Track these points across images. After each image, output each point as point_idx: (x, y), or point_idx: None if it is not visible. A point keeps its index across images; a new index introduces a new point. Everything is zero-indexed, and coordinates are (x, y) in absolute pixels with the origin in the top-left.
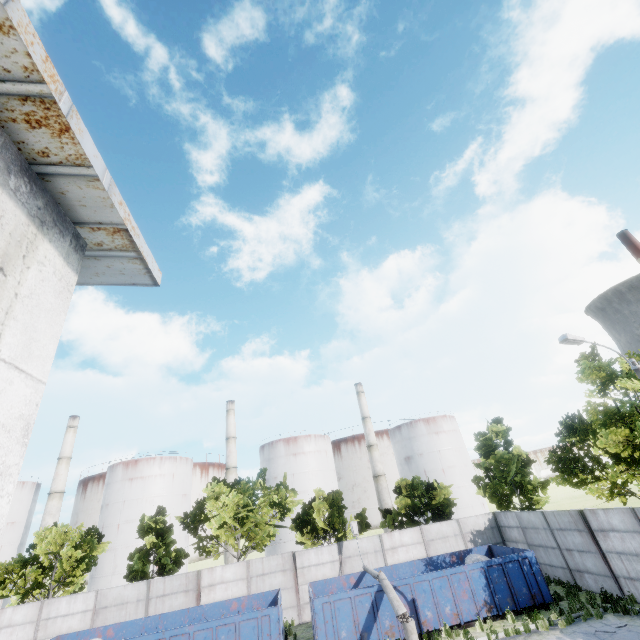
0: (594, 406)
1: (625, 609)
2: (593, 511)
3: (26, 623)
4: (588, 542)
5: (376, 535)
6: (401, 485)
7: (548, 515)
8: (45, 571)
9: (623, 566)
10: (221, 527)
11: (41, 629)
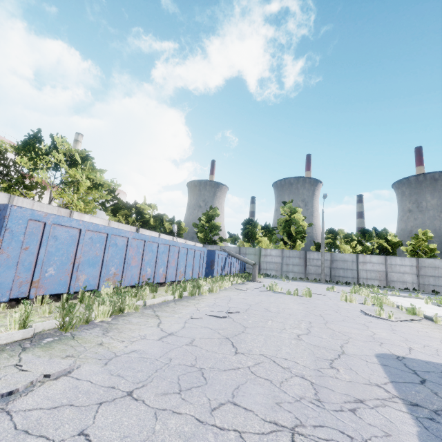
0: (286, 218)
1: (268, 276)
2: (266, 249)
3: None
4: (256, 258)
5: (172, 236)
6: (164, 218)
7: (242, 248)
8: None
9: (266, 266)
10: (59, 183)
11: None
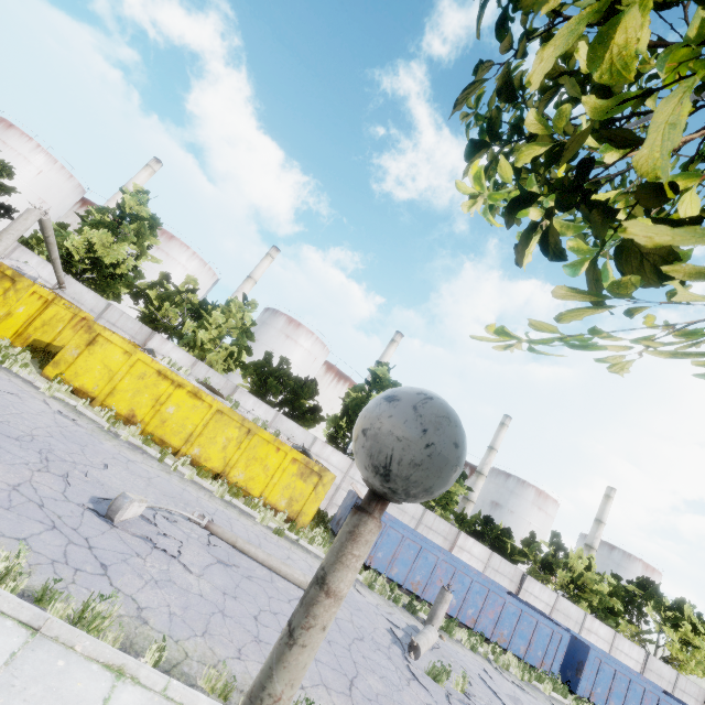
0: None
1: None
2: None
3: (605, 640)
4: None
5: None
6: None
7: None
8: (541, 565)
9: None
10: (679, 642)
11: (612, 652)
